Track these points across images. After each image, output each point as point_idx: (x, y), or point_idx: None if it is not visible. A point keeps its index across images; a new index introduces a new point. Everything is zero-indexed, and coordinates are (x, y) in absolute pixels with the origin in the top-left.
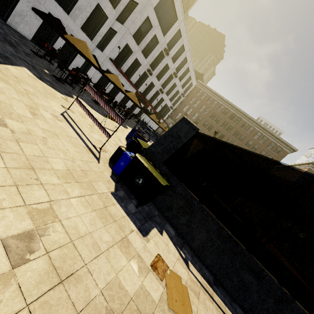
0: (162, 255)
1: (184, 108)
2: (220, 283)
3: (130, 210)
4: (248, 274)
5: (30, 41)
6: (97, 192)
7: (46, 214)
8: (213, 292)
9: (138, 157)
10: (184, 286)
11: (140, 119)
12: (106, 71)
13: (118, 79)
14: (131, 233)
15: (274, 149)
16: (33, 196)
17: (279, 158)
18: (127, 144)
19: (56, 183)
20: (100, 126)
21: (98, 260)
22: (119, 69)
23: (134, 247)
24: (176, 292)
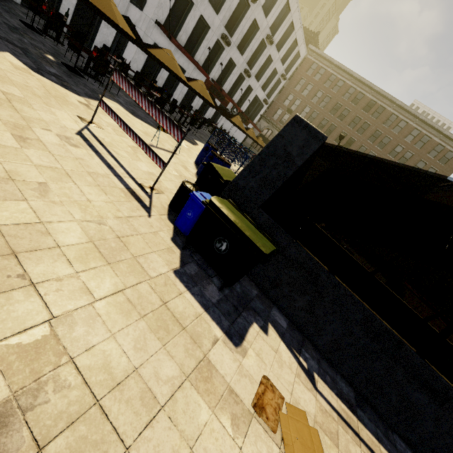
0: (271, 375)
1: (286, 100)
2: (366, 400)
3: (210, 299)
4: (420, 391)
5: (19, 6)
6: (148, 275)
7: (41, 353)
8: (358, 423)
9: (216, 203)
10: (313, 430)
11: (216, 127)
12: (150, 45)
13: (173, 58)
14: (214, 347)
15: (439, 157)
16: (11, 316)
17: (449, 171)
18: (198, 173)
19: (65, 276)
20: (147, 148)
21: (153, 428)
22: (174, 41)
23: (220, 374)
24: (301, 449)
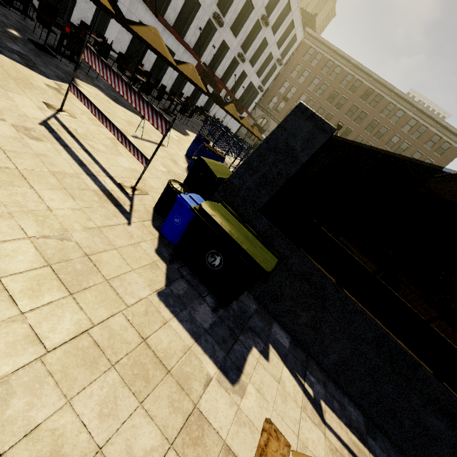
0: (274, 416)
1: (281, 88)
2: (376, 424)
3: (202, 324)
4: (437, 417)
5: None
6: (123, 304)
7: None
8: None
9: (207, 210)
10: None
11: (209, 116)
12: (132, 21)
13: (159, 37)
14: (207, 390)
15: (436, 147)
16: None
17: (444, 162)
18: (189, 168)
19: (3, 321)
20: (126, 141)
21: None
22: (161, 19)
23: (214, 429)
24: None
